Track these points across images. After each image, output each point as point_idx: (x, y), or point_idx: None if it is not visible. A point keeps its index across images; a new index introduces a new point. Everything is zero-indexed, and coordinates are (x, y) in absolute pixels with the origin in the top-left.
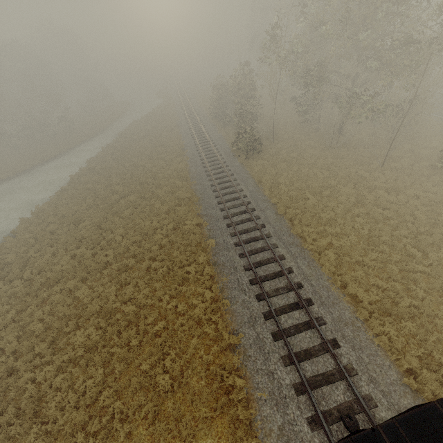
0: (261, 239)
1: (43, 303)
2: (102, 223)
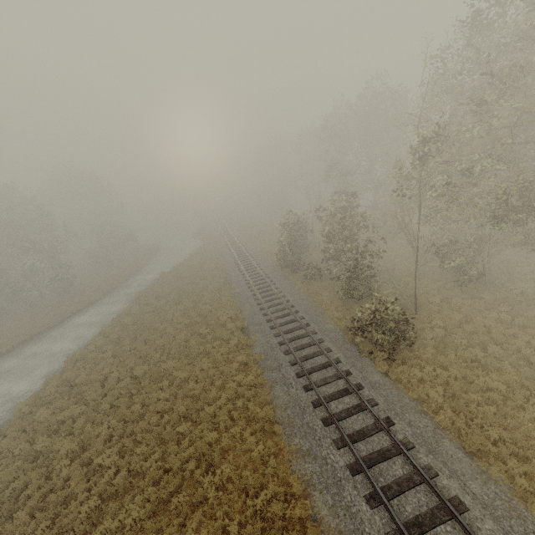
0: None
1: None
2: None
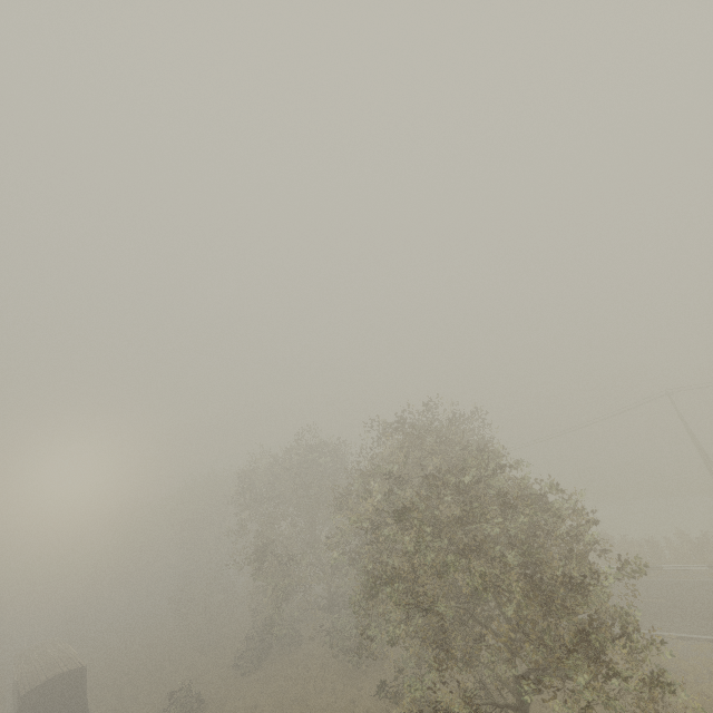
0: None
1: None
2: None
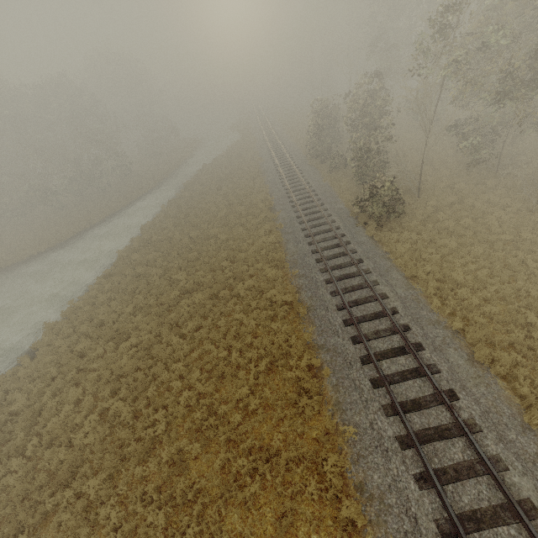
0: (457, 436)
1: (46, 520)
2: (152, 344)
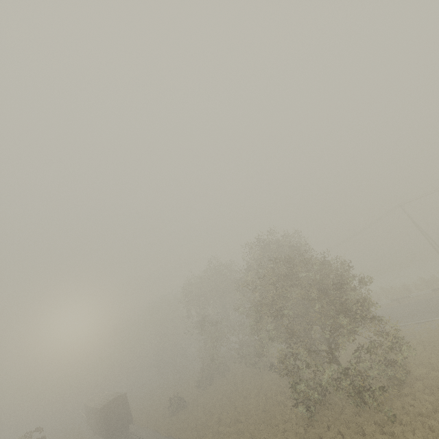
0: None
1: None
2: None
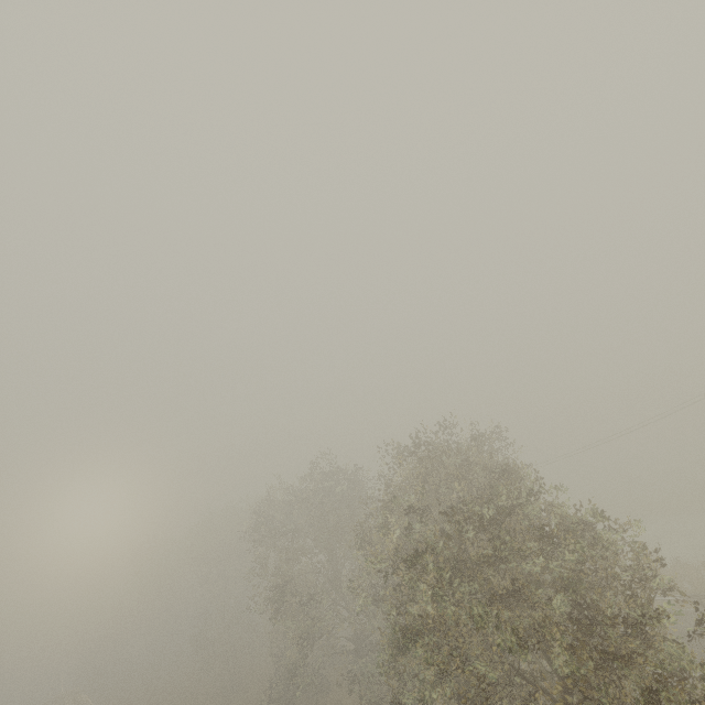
0: None
1: None
2: None
